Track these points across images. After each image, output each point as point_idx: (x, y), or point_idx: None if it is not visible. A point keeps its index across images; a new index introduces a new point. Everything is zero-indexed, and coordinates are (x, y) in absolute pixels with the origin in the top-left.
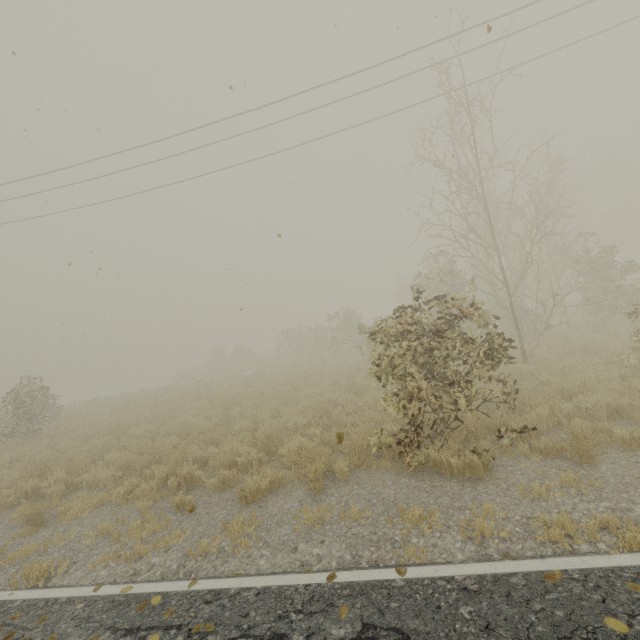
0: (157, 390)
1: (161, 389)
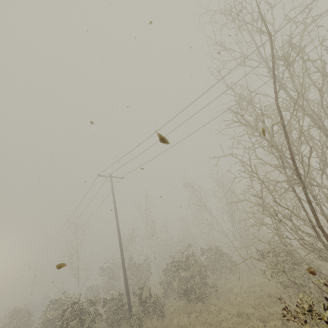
0: None
1: None
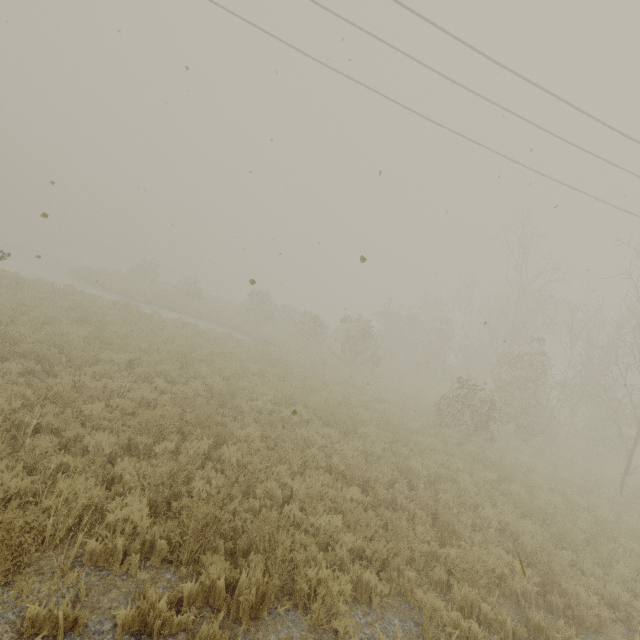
0: (116, 307)
1: (123, 308)
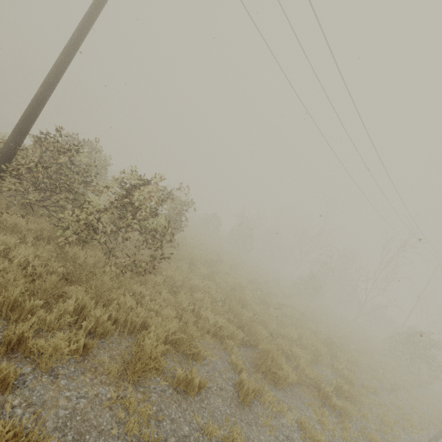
0: None
1: None
